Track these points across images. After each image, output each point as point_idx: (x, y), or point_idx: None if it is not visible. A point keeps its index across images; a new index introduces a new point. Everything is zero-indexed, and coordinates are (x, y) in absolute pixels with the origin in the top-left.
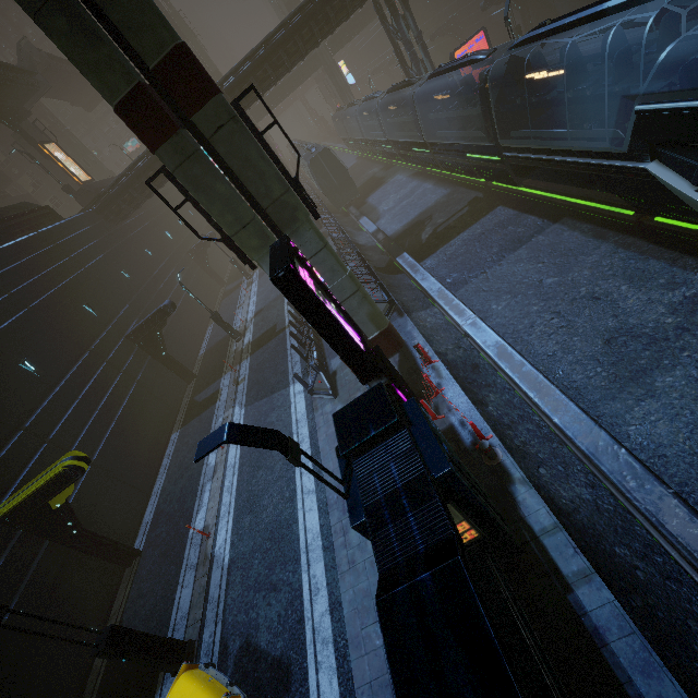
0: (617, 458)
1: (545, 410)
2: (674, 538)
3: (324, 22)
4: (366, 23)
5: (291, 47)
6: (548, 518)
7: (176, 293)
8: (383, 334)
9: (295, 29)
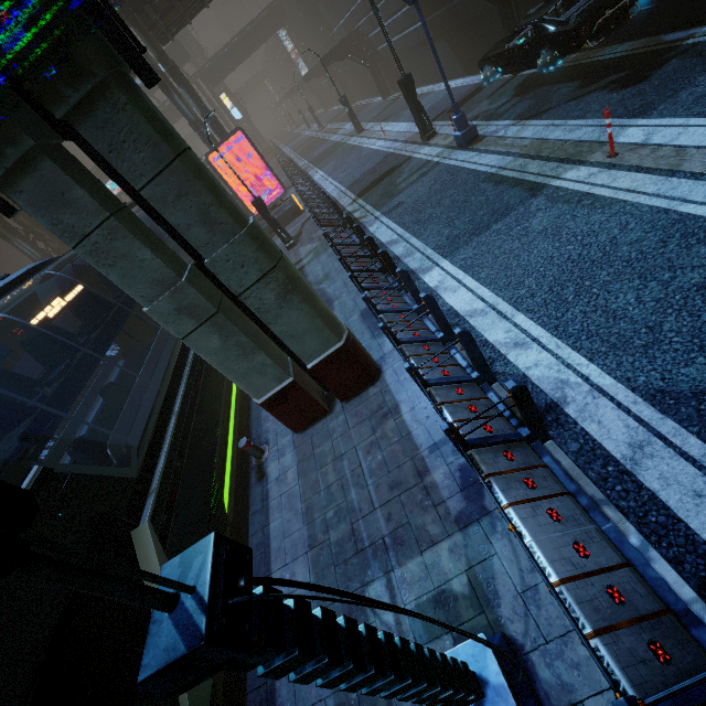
0: None
1: None
2: None
3: None
4: (247, 53)
5: None
6: None
7: None
8: None
9: None
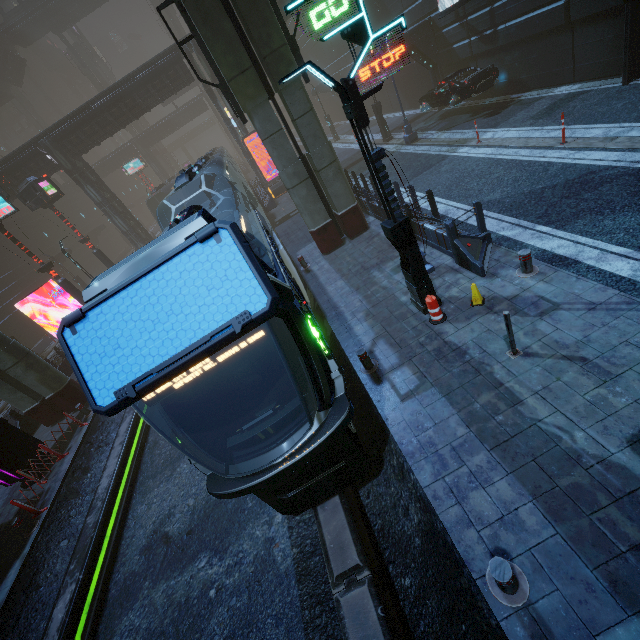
0: (86, 541)
1: (97, 486)
2: (49, 620)
3: (148, 95)
4: None
5: (117, 111)
6: (4, 596)
7: (5, 308)
8: (59, 394)
9: (118, 98)
